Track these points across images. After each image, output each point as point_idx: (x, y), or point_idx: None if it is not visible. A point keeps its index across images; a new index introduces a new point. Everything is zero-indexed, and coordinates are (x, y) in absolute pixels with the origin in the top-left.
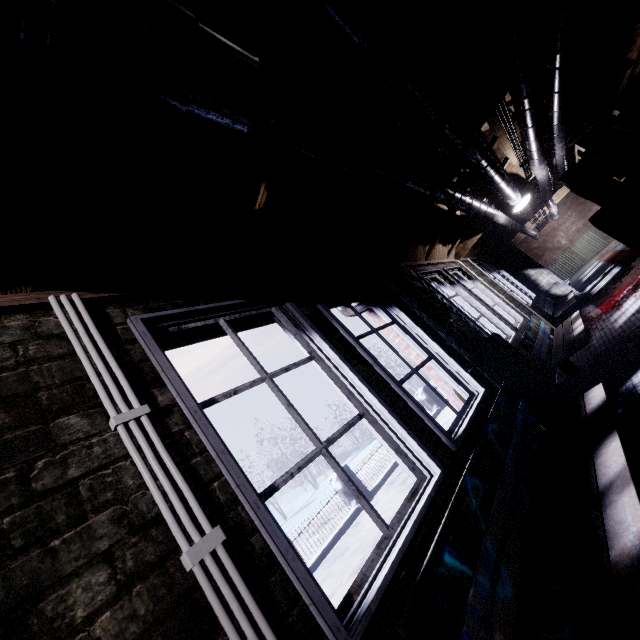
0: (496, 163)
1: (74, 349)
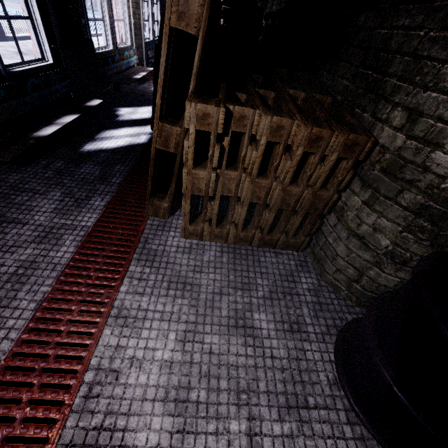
0: None
1: None
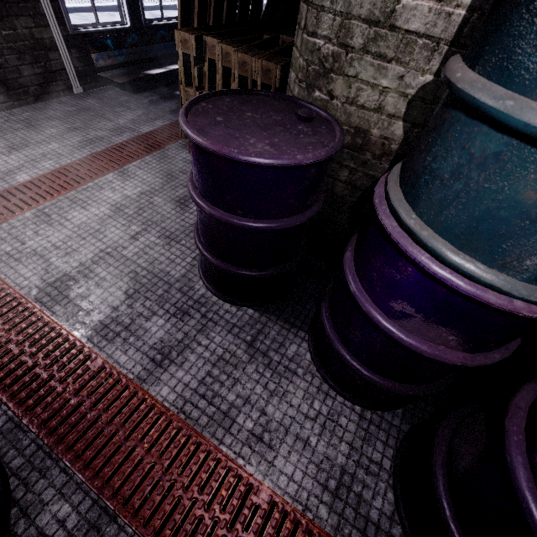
0: None
1: None
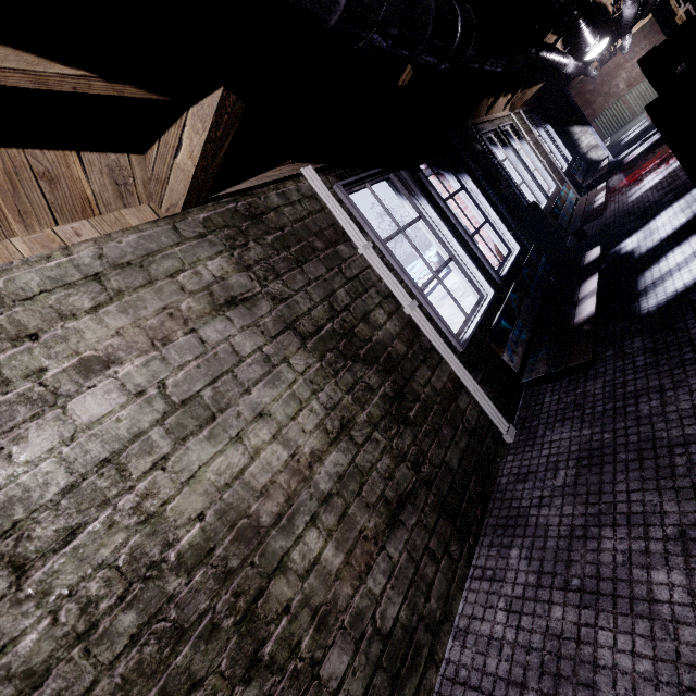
0: (591, 21)
1: (322, 206)
